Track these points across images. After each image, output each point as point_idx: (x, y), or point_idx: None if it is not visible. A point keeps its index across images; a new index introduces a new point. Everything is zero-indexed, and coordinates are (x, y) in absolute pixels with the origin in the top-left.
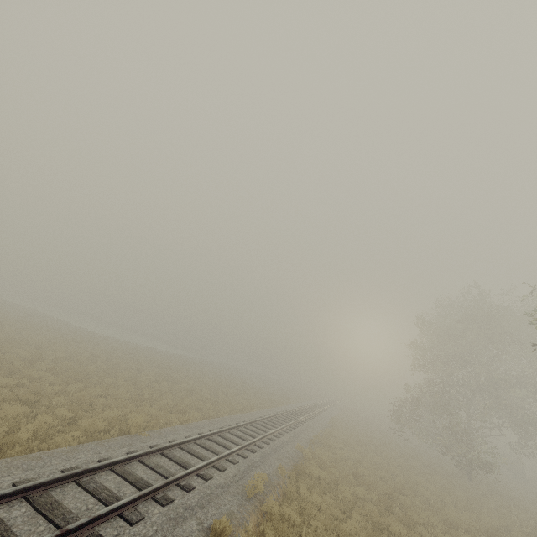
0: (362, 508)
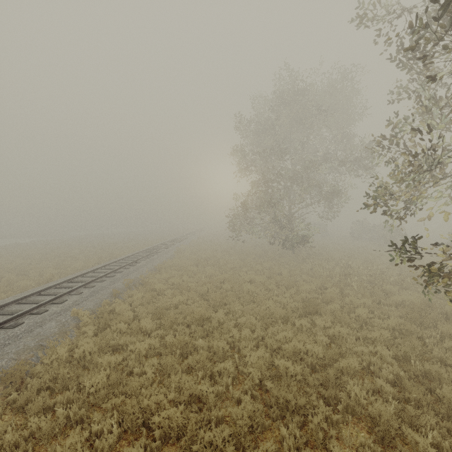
0: (128, 386)
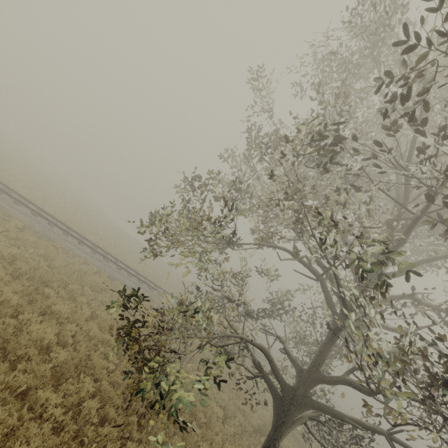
0: None
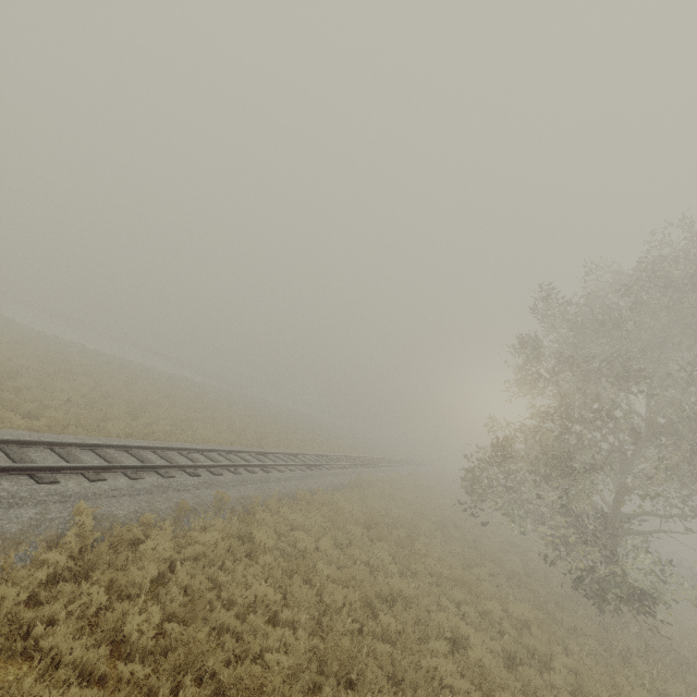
0: None
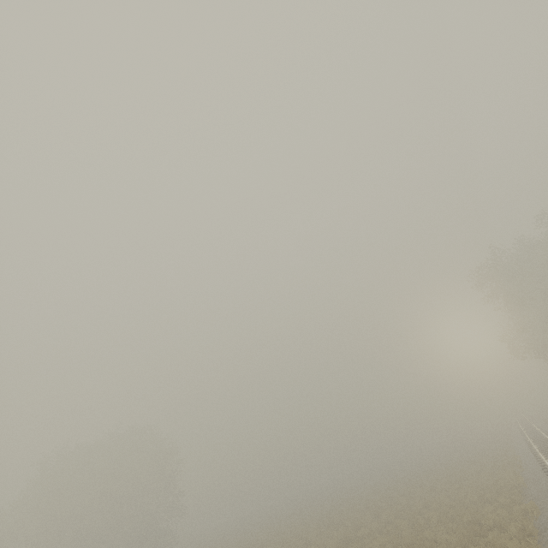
0: None
